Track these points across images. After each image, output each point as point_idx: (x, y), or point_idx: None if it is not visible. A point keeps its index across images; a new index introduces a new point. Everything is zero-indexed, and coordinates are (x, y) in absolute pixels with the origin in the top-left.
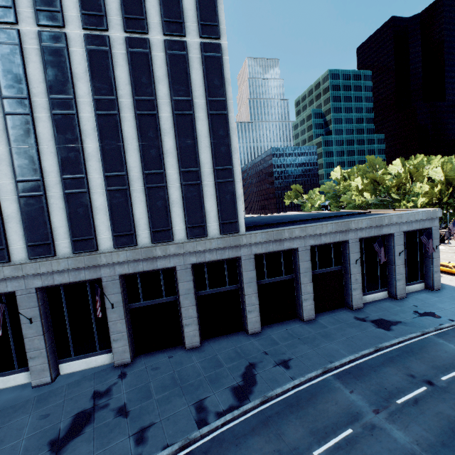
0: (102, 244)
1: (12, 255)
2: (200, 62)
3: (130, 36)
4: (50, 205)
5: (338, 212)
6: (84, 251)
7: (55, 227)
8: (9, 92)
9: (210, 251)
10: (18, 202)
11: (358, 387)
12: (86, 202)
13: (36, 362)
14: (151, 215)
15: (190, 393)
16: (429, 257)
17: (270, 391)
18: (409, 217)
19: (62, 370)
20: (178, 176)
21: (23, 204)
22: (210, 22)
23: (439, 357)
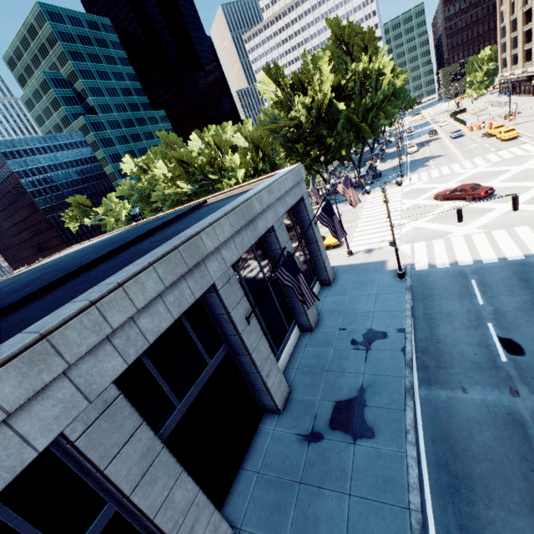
0: None
1: None
2: None
3: None
4: None
5: (157, 219)
6: None
7: None
8: None
9: None
10: None
11: None
12: None
13: None
14: None
15: None
16: (314, 242)
17: None
18: (279, 187)
19: None
20: None
21: None
22: None
23: (493, 452)
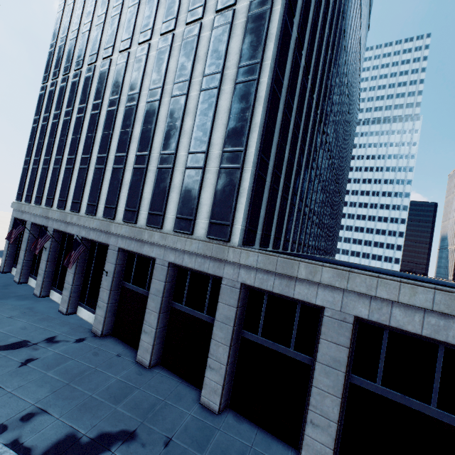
0: (118, 215)
1: (81, 209)
2: (244, 26)
3: (187, 27)
4: (105, 176)
5: None
6: (107, 217)
7: (102, 194)
8: (113, 96)
9: (190, 254)
10: (94, 171)
11: None
12: (120, 176)
13: (65, 293)
14: (153, 196)
15: (57, 396)
16: None
17: None
18: None
19: (78, 311)
20: (186, 159)
21: (94, 173)
22: None
23: None
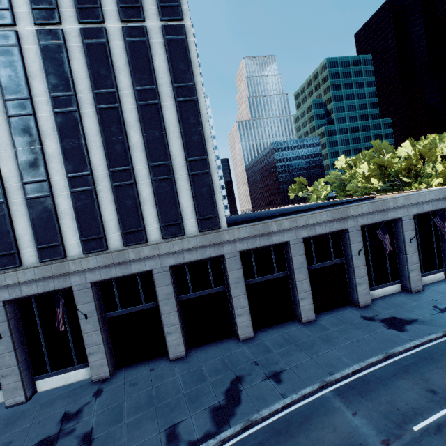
0: (70, 251)
1: None
2: (163, 47)
3: (85, 27)
4: (12, 212)
5: (340, 200)
6: (51, 259)
7: (19, 236)
8: None
9: (189, 250)
10: None
11: (363, 407)
12: (50, 206)
13: (8, 381)
14: (121, 215)
15: (165, 415)
16: None
17: (255, 413)
18: (418, 197)
19: (40, 387)
20: (148, 172)
21: None
22: (171, 3)
23: None
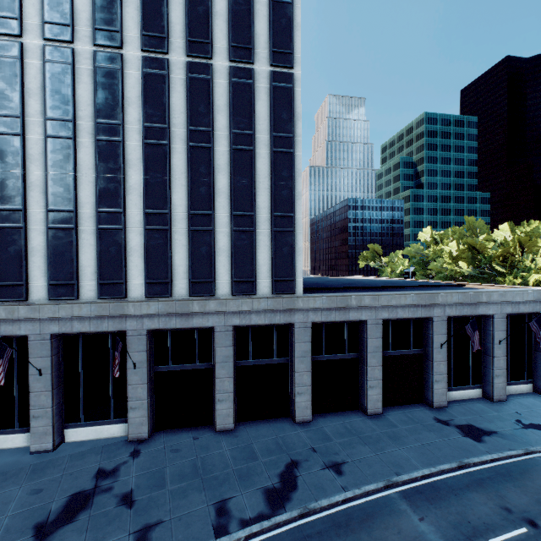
0: (131, 291)
1: (31, 293)
2: (268, 92)
3: (192, 61)
4: (80, 240)
5: (423, 282)
6: (110, 297)
7: (82, 266)
8: (54, 114)
9: (258, 312)
10: (46, 234)
11: (431, 513)
12: (120, 240)
13: (39, 423)
14: (193, 262)
15: (213, 489)
16: (540, 351)
17: (313, 501)
18: (515, 295)
19: (68, 436)
20: (229, 220)
21: (51, 236)
22: (284, 49)
23: None
